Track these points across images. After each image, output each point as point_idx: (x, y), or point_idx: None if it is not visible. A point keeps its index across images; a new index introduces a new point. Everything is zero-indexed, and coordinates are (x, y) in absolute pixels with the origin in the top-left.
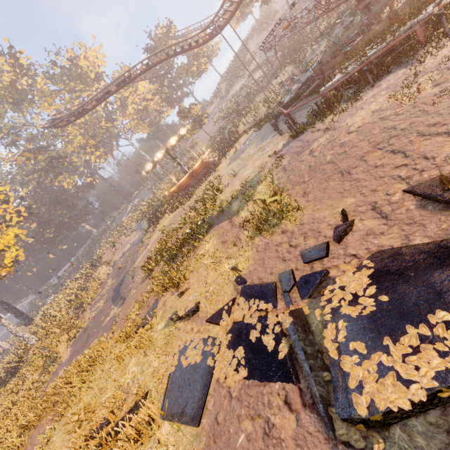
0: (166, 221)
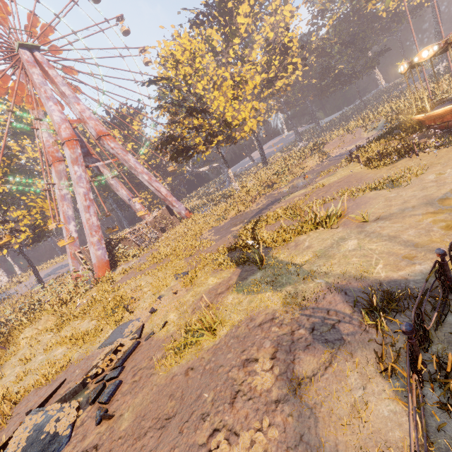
0: (344, 172)
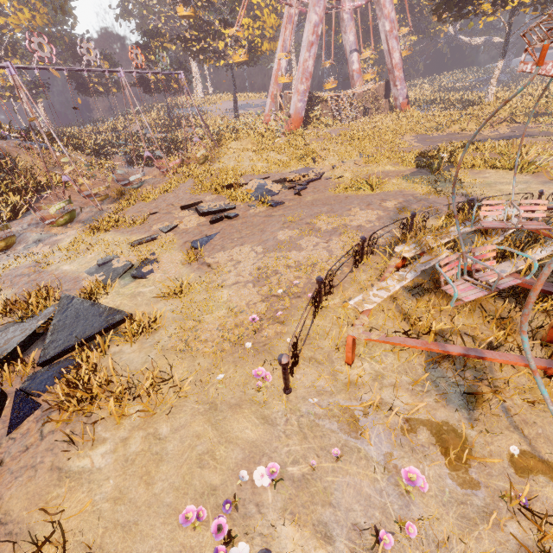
0: None
